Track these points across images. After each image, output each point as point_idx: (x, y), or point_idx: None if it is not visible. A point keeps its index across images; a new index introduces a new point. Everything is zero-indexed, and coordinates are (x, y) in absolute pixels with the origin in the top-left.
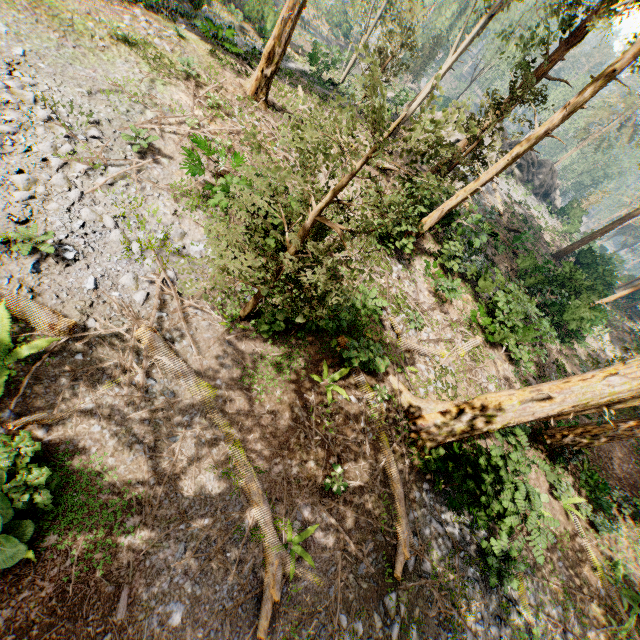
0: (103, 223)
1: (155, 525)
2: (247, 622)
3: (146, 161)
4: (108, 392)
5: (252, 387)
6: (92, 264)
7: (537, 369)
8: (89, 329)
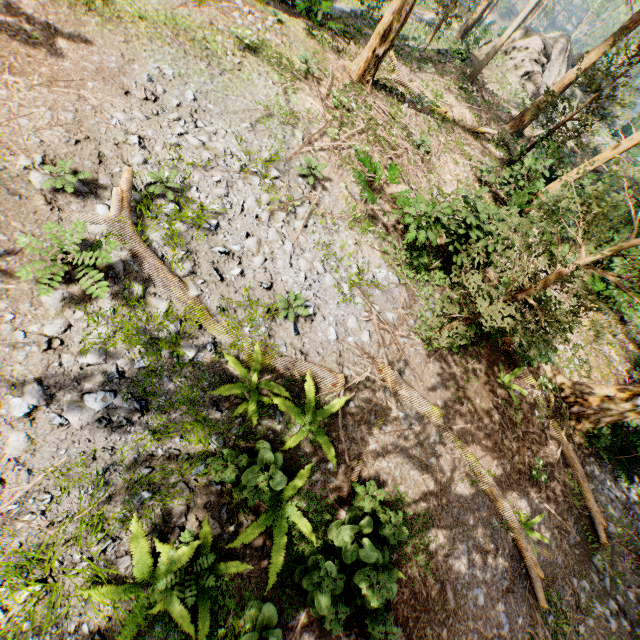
0: (316, 270)
1: (444, 533)
2: (519, 594)
3: (318, 192)
4: (379, 431)
5: (460, 401)
6: (325, 314)
7: (639, 324)
8: (347, 377)
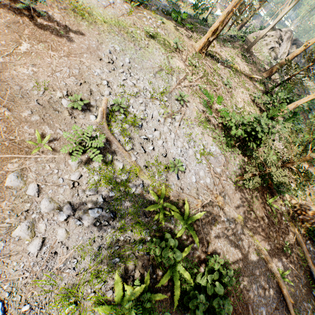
0: (185, 147)
1: (246, 279)
2: (280, 310)
3: (184, 108)
4: (216, 227)
5: (250, 212)
6: (190, 169)
7: None
8: (200, 201)
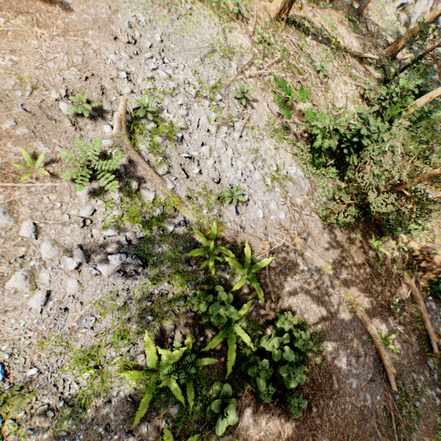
0: (248, 168)
1: (332, 344)
2: (378, 382)
3: (249, 110)
4: (291, 279)
5: (344, 259)
6: (255, 200)
7: None
8: (270, 243)
